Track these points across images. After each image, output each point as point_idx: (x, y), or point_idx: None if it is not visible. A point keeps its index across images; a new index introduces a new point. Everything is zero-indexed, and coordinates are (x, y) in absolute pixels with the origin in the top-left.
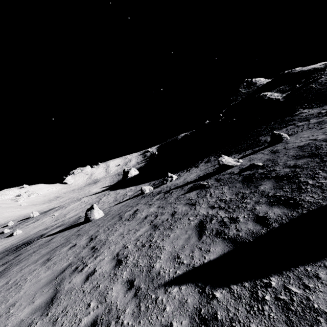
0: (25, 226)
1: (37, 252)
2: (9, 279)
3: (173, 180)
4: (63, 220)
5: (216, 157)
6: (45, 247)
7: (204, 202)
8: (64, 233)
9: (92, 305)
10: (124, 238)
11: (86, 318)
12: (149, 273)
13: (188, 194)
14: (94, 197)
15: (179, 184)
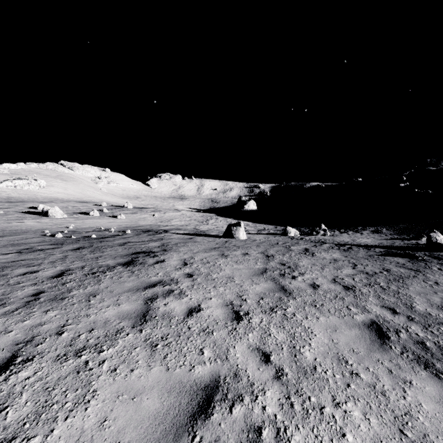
0: (124, 213)
1: (191, 244)
2: (190, 255)
3: (328, 235)
4: (174, 225)
5: (392, 231)
6: (195, 242)
7: (435, 273)
8: (202, 238)
9: (354, 310)
10: (326, 270)
11: (358, 316)
12: (413, 310)
13: (391, 258)
14: (198, 215)
15: (351, 242)
